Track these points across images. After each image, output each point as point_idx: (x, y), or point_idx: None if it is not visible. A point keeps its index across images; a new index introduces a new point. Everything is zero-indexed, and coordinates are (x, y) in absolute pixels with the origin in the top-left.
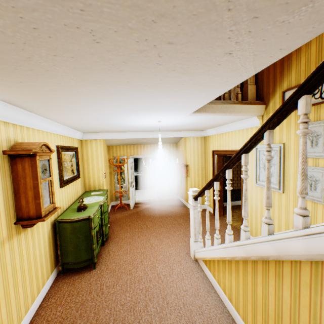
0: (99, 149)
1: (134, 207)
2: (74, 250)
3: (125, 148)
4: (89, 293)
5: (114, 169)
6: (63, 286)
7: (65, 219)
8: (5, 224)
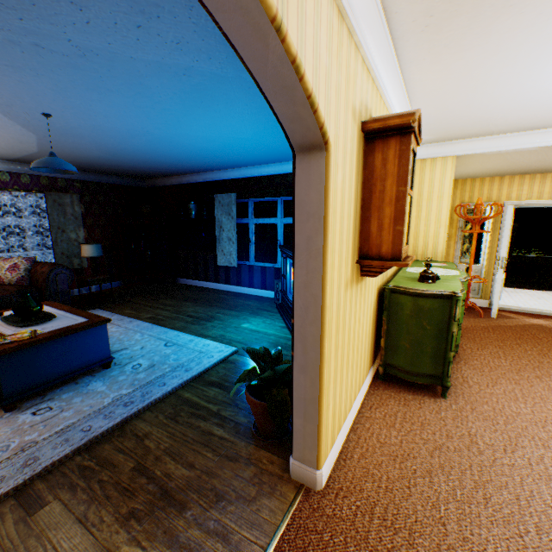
0: (447, 178)
1: (498, 316)
2: (410, 349)
3: (496, 183)
4: (446, 436)
5: (457, 230)
6: (387, 399)
7: (403, 288)
8: (350, 256)
